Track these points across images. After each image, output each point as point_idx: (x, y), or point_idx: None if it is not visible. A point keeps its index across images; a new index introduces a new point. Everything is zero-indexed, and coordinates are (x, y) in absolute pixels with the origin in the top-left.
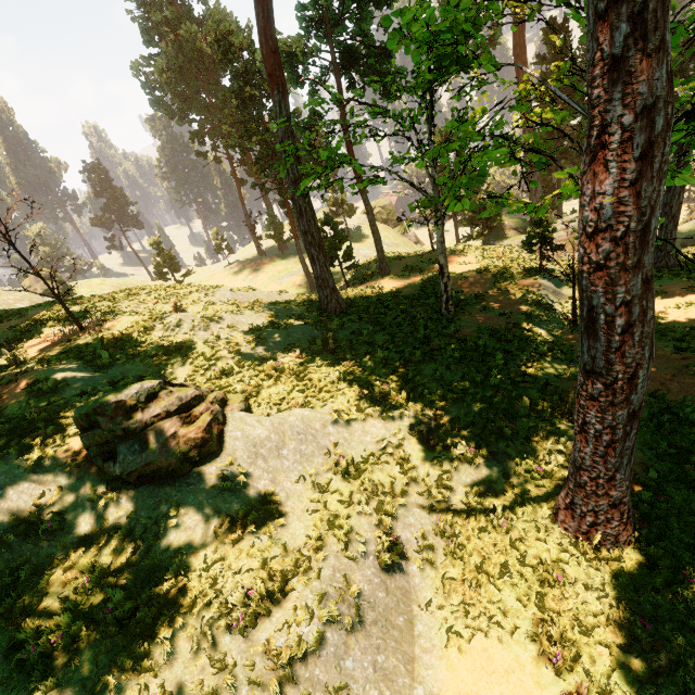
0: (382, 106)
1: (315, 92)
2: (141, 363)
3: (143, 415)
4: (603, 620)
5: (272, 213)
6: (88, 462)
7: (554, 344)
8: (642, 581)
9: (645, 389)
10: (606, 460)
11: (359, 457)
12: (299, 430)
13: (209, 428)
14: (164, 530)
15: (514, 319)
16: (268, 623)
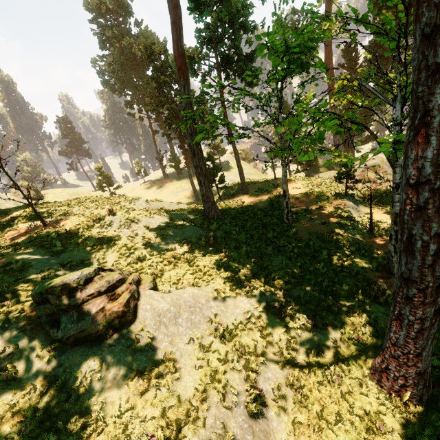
0: (246, 90)
1: (204, 80)
2: (83, 250)
3: (81, 294)
4: None
5: (173, 151)
6: (39, 326)
7: (359, 245)
8: None
9: None
10: (416, 342)
11: (232, 325)
12: (190, 304)
13: (127, 303)
14: (90, 382)
15: (331, 227)
16: None
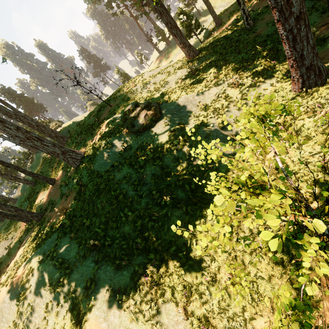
0: None
1: None
2: None
3: (136, 111)
4: (303, 113)
5: (156, 26)
6: (129, 132)
7: (312, 8)
8: (325, 94)
9: (299, 2)
10: (295, 48)
11: (209, 103)
12: (184, 102)
13: (155, 110)
14: (154, 139)
15: None
16: (186, 147)
